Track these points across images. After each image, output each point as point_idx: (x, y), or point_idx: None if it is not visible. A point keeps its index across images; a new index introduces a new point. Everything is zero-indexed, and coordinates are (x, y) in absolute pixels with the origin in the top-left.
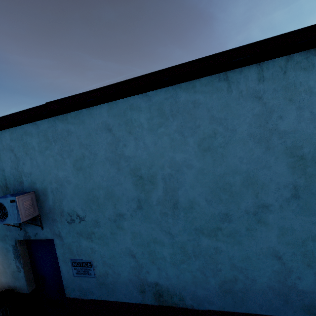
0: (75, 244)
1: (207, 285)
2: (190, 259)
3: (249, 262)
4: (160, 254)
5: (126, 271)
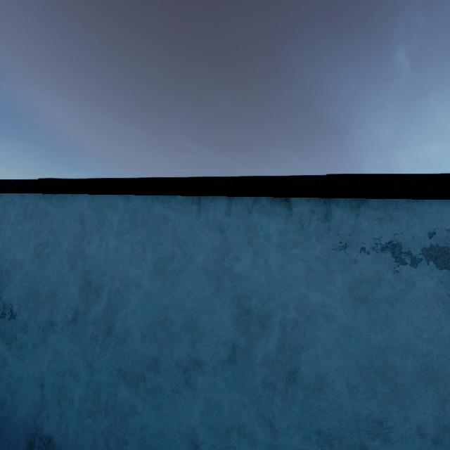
0: None
1: None
2: (100, 413)
3: (162, 443)
4: (71, 393)
5: (25, 407)
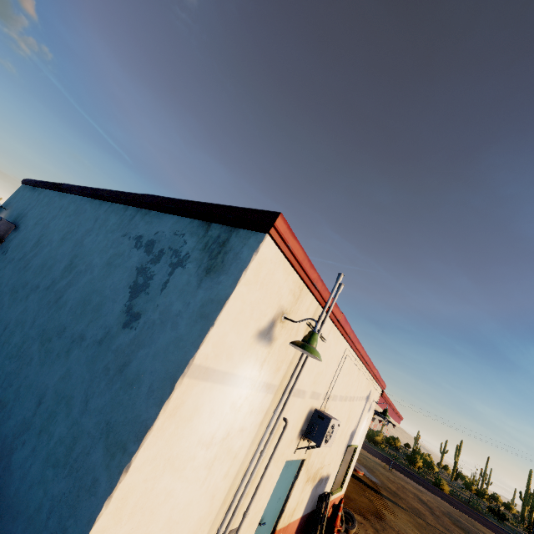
0: None
1: None
2: None
3: None
4: None
5: None
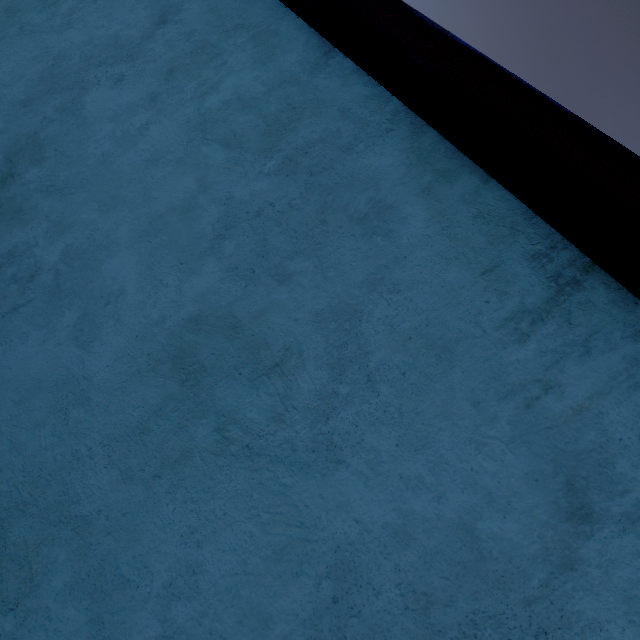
0: None
1: None
2: None
3: None
4: None
5: None
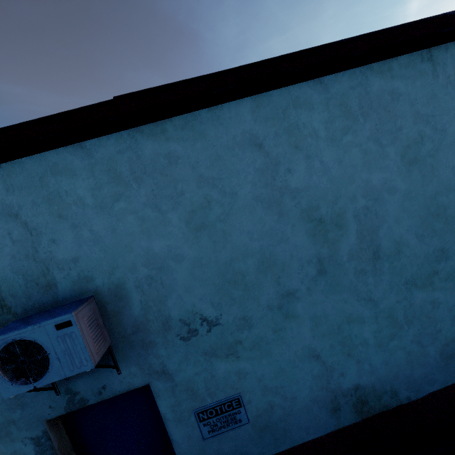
0: (201, 377)
1: (425, 359)
2: (402, 329)
3: None
4: (359, 337)
5: (305, 388)
